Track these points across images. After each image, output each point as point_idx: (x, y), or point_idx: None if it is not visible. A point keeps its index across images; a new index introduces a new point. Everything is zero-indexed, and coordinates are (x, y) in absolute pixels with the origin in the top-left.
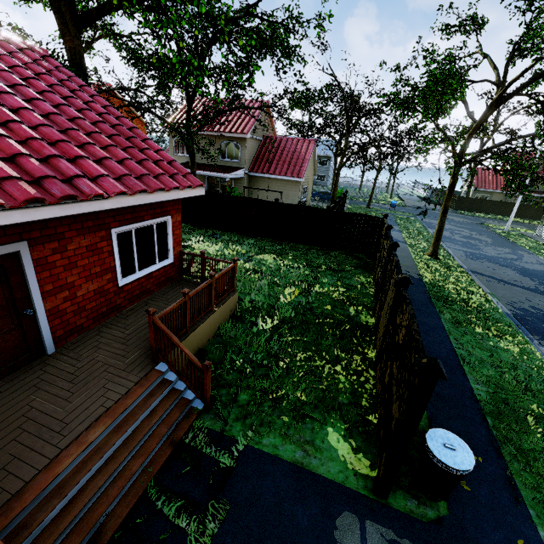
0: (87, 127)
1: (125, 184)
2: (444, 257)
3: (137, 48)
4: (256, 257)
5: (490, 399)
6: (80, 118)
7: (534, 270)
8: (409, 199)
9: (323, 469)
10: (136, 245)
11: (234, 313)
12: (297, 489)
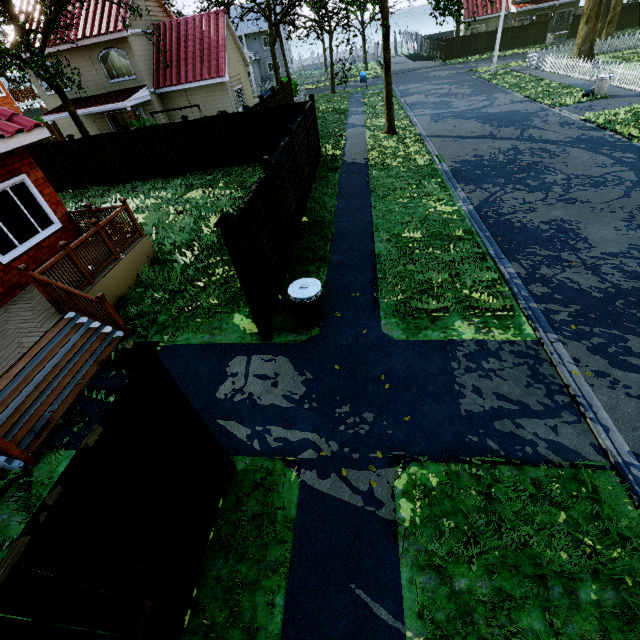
0: None
1: None
2: (404, 130)
3: None
4: (184, 198)
5: (387, 251)
6: None
7: (499, 113)
8: (392, 63)
9: (225, 340)
10: None
11: (155, 258)
12: (202, 356)
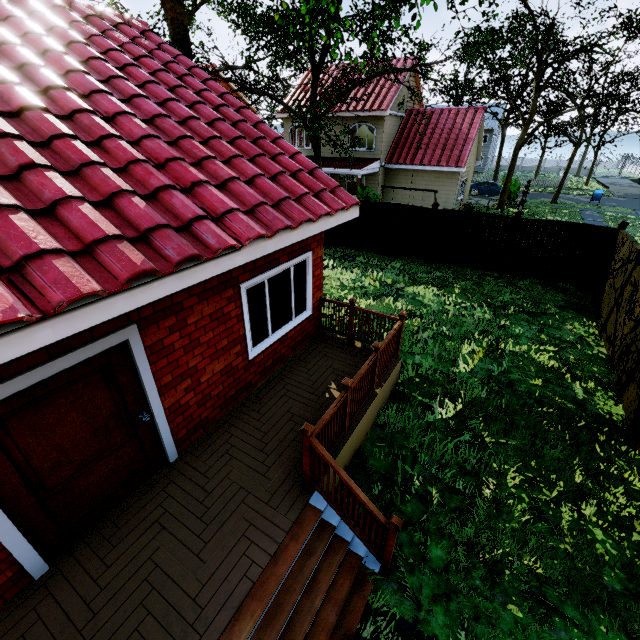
0: (202, 130)
1: (260, 220)
2: None
3: (248, 6)
4: (407, 291)
5: None
6: (193, 118)
7: None
8: (616, 184)
9: None
10: (269, 299)
11: (394, 387)
12: None
